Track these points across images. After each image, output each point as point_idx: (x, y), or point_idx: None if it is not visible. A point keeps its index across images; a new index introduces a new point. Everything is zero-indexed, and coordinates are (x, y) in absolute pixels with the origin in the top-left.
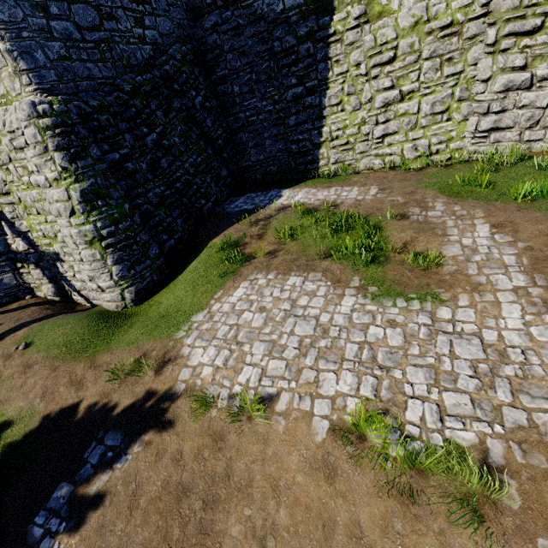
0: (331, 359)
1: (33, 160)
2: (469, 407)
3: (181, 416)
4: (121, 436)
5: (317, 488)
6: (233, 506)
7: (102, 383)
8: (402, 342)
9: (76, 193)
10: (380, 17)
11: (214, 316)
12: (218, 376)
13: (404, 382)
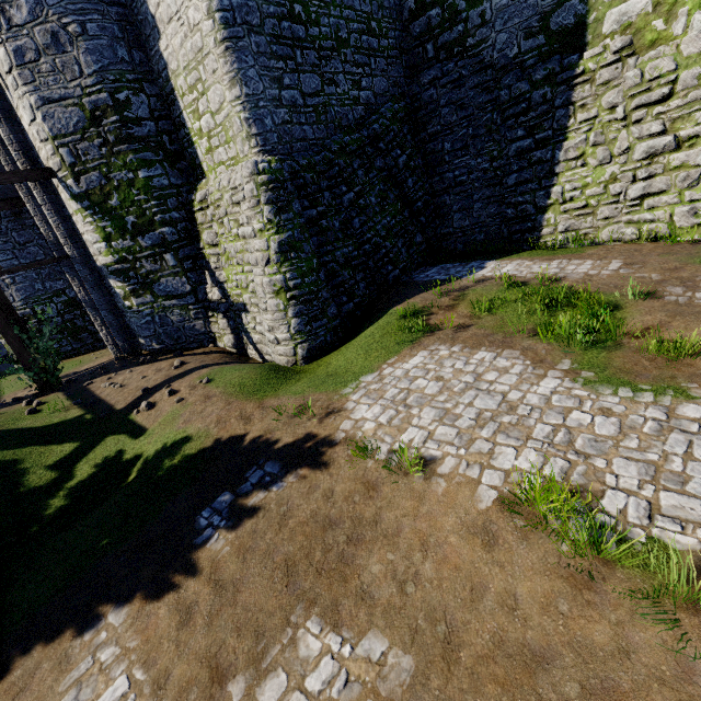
0: (514, 435)
1: (246, 213)
2: (697, 512)
3: (337, 461)
4: (279, 466)
5: (471, 552)
6: (376, 548)
7: (267, 421)
8: (615, 433)
9: (275, 243)
10: (653, 46)
11: (384, 379)
12: (380, 432)
13: (606, 472)
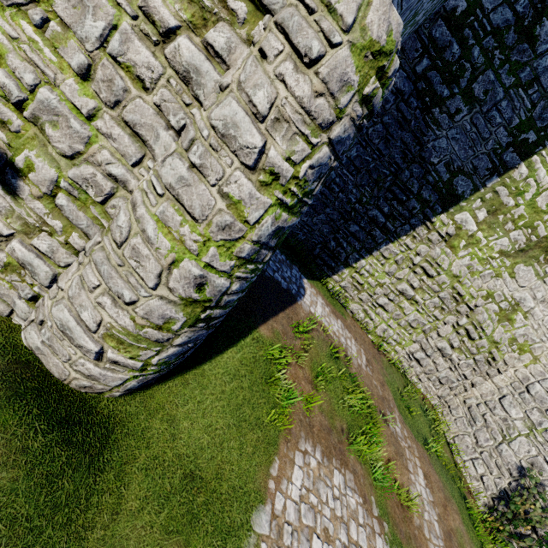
0: None
1: (282, 92)
2: None
3: None
4: None
5: None
6: None
7: None
8: None
9: (272, 224)
10: (451, 248)
11: (283, 531)
12: None
13: None
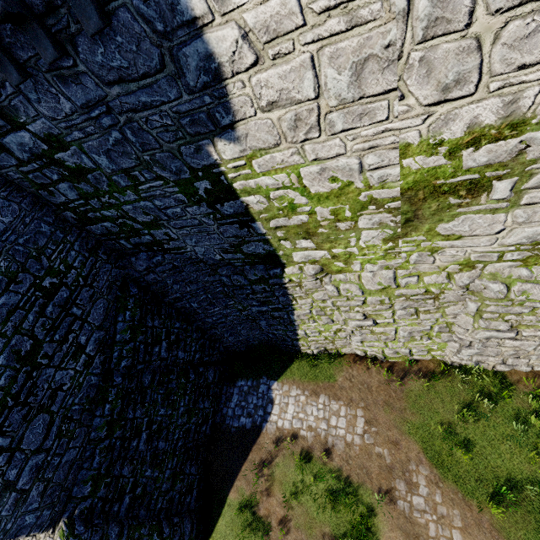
0: None
1: None
2: None
3: None
4: None
5: None
6: None
7: None
8: None
9: None
10: (340, 272)
11: None
12: None
13: None
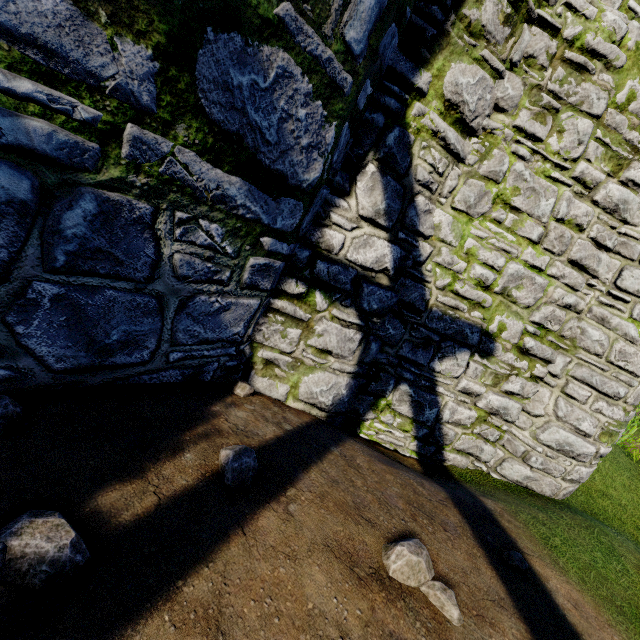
0: None
1: None
2: None
3: None
4: None
5: None
6: None
7: None
8: None
9: None
10: None
11: None
12: None
13: None
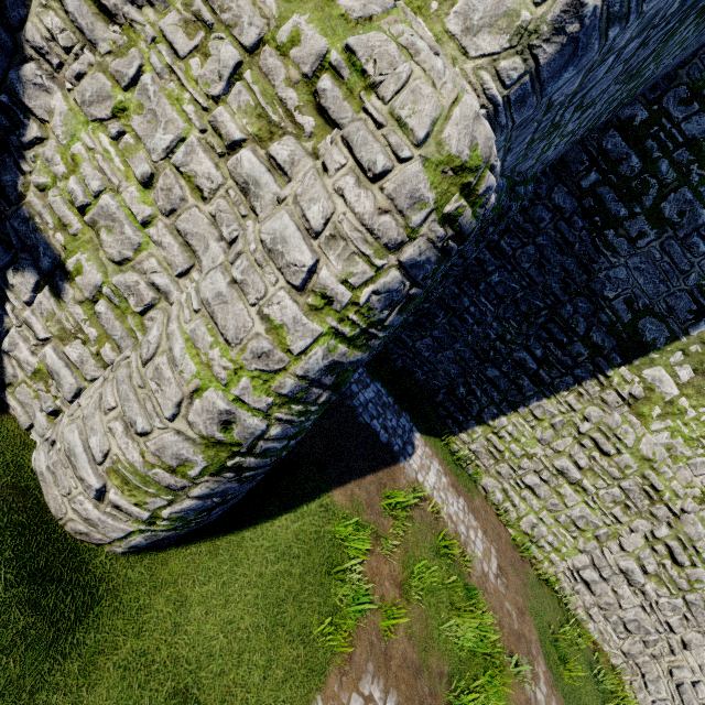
0: None
1: (340, 208)
2: None
3: None
4: None
5: None
6: None
7: None
8: None
9: (324, 357)
10: (638, 416)
11: None
12: None
13: None
